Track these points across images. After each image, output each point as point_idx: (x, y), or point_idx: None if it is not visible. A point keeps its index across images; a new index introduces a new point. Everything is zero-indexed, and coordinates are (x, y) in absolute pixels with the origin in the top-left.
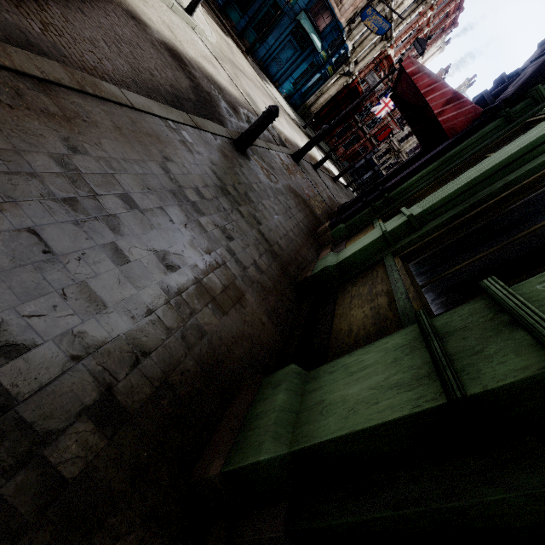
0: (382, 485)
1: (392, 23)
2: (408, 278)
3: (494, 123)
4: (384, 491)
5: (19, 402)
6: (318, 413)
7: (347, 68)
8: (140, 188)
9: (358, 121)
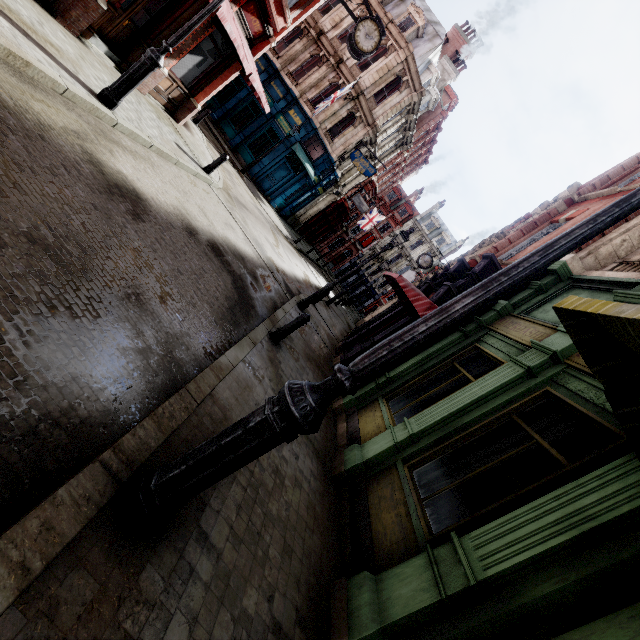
0: (421, 635)
1: (375, 160)
2: (415, 494)
3: (457, 336)
4: (422, 638)
5: (281, 624)
6: (390, 604)
7: (336, 189)
8: None
9: (343, 225)
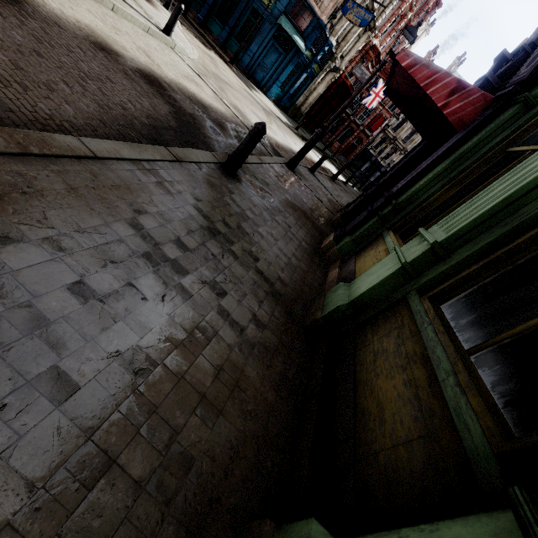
0: None
1: (374, 13)
2: (449, 341)
3: (511, 111)
4: None
5: None
6: None
7: (333, 64)
8: (100, 265)
9: (349, 114)
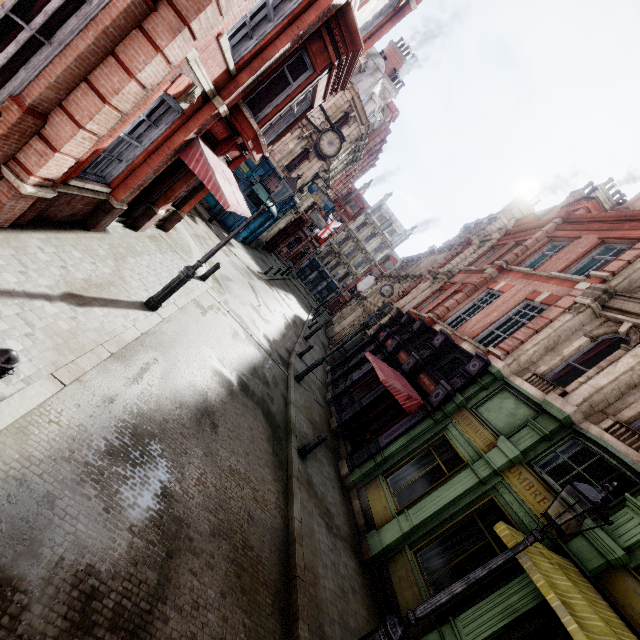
0: None
1: (330, 181)
2: (422, 577)
3: (430, 423)
4: None
5: None
6: None
7: (295, 211)
8: (333, 584)
9: None
